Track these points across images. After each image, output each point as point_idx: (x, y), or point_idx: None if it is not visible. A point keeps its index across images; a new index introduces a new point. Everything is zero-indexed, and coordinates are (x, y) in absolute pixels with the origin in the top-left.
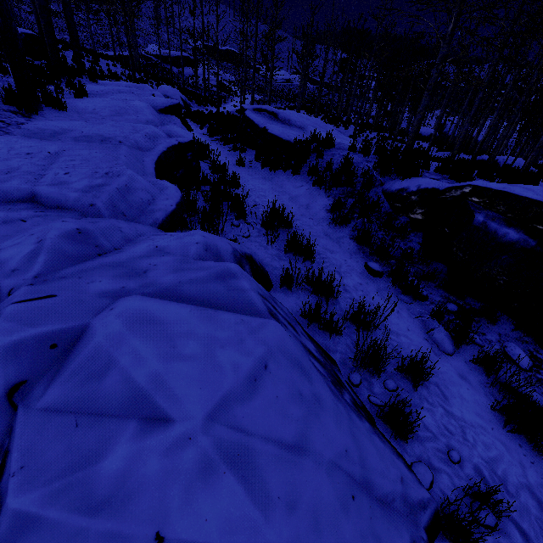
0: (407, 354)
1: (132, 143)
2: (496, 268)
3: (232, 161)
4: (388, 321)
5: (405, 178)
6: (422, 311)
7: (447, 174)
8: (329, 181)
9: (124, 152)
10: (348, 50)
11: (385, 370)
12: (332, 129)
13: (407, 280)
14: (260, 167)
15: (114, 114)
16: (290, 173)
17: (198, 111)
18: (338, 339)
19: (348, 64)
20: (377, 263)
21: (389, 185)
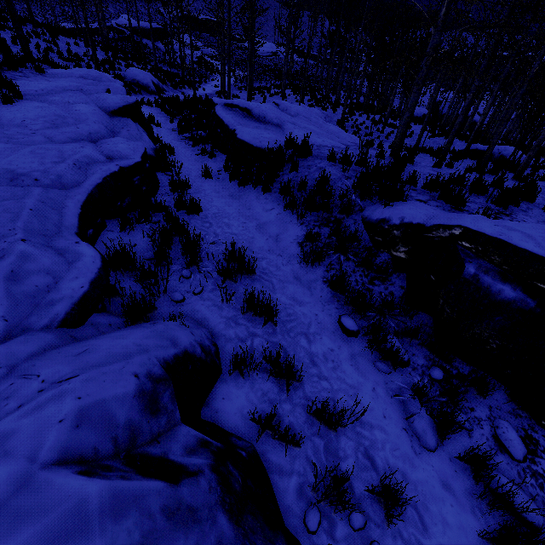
0: (381, 458)
1: (53, 180)
2: (488, 330)
3: (198, 171)
4: (361, 406)
5: (387, 205)
6: (402, 384)
7: (436, 191)
8: (302, 207)
9: (31, 202)
10: (336, 21)
11: (352, 492)
12: (316, 118)
13: (386, 345)
14: (229, 180)
15: (49, 126)
16: (260, 190)
17: (172, 97)
18: (297, 451)
19: (336, 37)
20: (354, 315)
21: (369, 212)
